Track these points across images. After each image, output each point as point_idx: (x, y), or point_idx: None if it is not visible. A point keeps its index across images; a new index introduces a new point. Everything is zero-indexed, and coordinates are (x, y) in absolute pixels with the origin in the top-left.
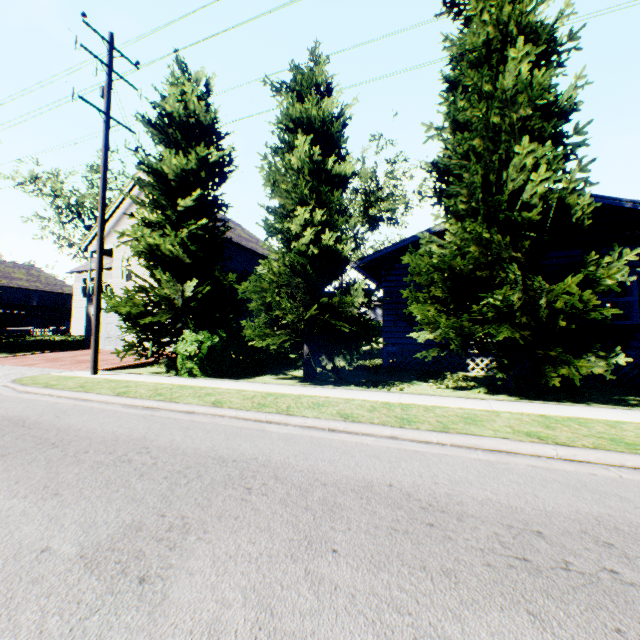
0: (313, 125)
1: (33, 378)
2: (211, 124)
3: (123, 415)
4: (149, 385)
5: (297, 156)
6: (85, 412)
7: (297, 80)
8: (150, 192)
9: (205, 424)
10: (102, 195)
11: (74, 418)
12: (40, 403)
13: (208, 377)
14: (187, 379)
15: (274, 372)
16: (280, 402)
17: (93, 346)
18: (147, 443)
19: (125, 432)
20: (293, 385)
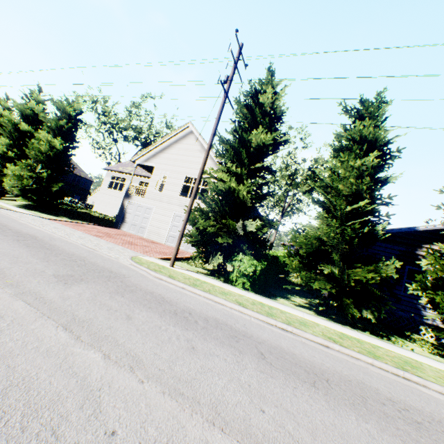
0: (376, 143)
1: (140, 261)
2: (281, 116)
3: (285, 337)
4: (236, 295)
5: (361, 161)
6: (251, 324)
7: (368, 110)
8: (222, 147)
9: (366, 369)
10: (209, 146)
11: (260, 332)
12: (197, 300)
13: (253, 292)
14: (244, 291)
15: (279, 294)
16: (374, 351)
17: (177, 246)
18: (380, 393)
19: (333, 368)
20: (332, 322)
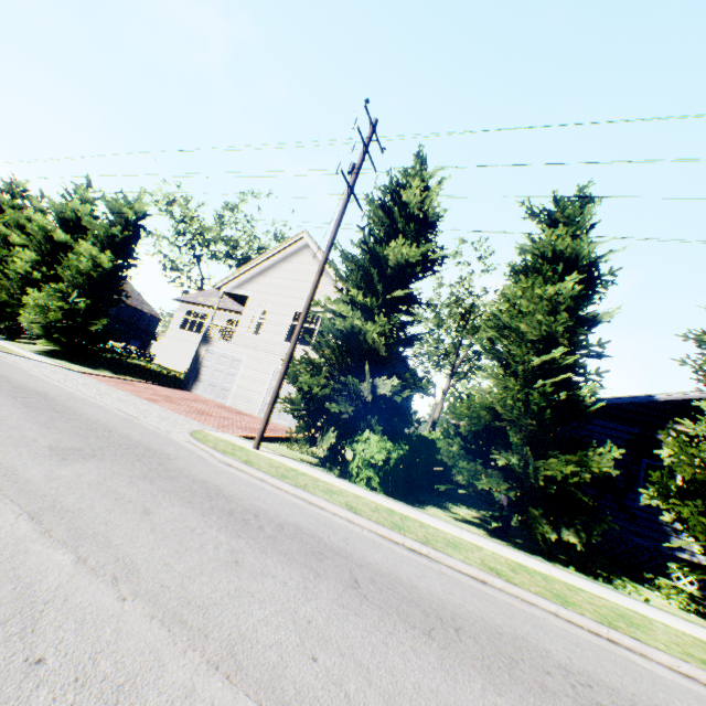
0: (577, 262)
1: (205, 437)
2: (436, 221)
3: (411, 561)
4: (351, 495)
5: (555, 288)
6: (359, 538)
7: (564, 212)
8: (347, 266)
9: (541, 620)
10: (323, 264)
11: (368, 551)
12: (279, 498)
13: (385, 494)
14: (368, 492)
15: (432, 501)
16: (568, 594)
17: (266, 416)
18: (550, 656)
19: (479, 612)
20: (509, 547)
